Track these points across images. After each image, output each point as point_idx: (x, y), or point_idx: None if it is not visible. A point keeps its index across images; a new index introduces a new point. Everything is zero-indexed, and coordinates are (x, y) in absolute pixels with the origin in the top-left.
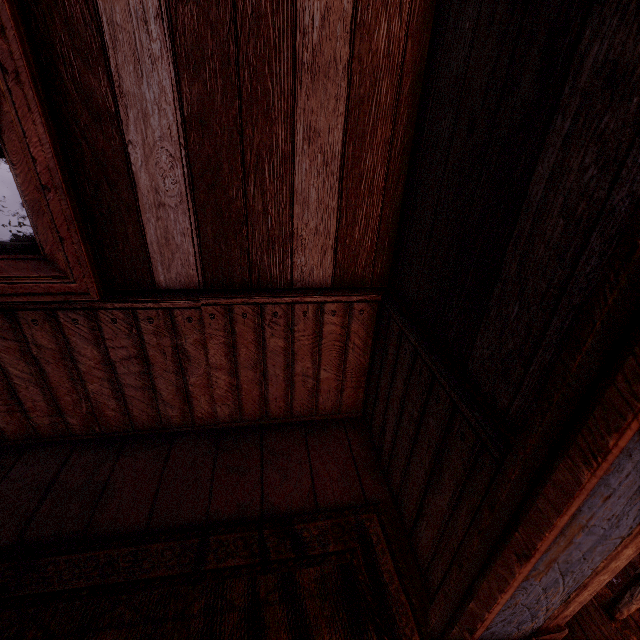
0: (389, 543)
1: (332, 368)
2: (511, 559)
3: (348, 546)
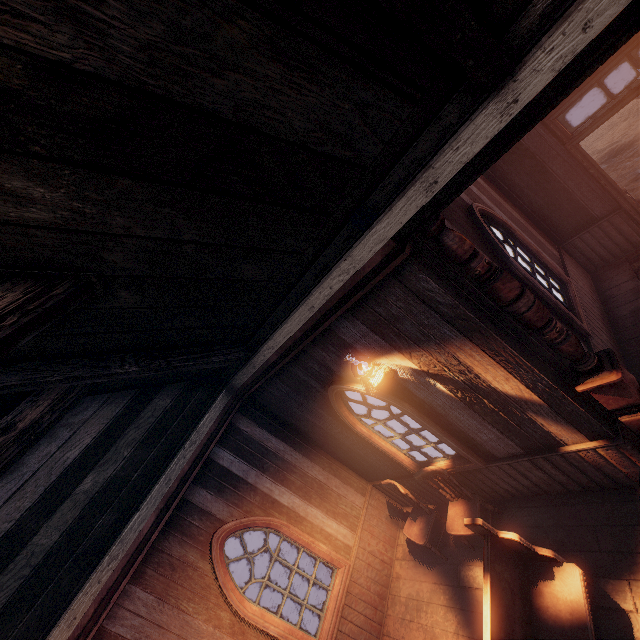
0: (637, 252)
1: (578, 268)
2: (638, 210)
3: (639, 258)
